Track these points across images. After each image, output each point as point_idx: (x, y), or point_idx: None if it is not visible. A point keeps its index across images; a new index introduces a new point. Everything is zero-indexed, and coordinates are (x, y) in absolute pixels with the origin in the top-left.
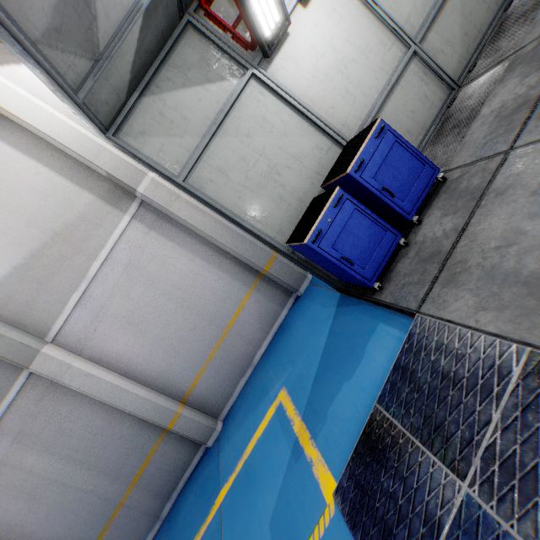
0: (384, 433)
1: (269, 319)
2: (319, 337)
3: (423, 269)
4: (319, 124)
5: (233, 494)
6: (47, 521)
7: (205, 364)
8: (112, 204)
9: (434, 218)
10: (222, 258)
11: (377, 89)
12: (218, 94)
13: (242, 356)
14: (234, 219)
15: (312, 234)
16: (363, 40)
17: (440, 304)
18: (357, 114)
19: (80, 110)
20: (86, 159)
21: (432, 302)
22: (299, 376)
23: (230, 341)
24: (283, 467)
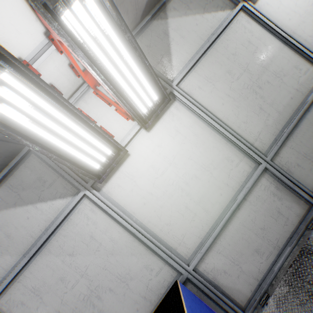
0: None
1: None
2: None
3: None
4: (150, 245)
5: None
6: None
7: None
8: None
9: None
10: None
11: (221, 205)
12: (48, 212)
13: None
14: None
15: None
16: (207, 156)
17: None
18: (196, 231)
19: None
20: None
21: None
22: None
23: None
24: None
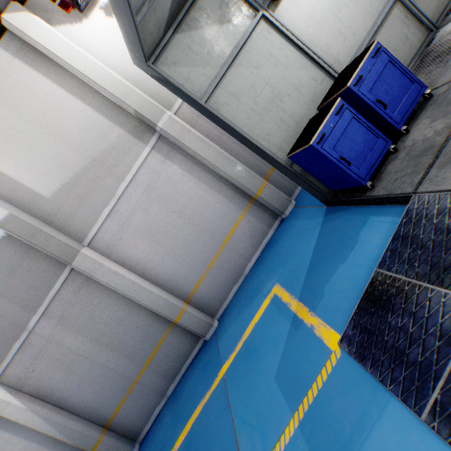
0: (387, 287)
1: (258, 237)
2: (308, 241)
3: (415, 163)
4: (315, 58)
5: (235, 366)
6: (79, 389)
7: (205, 272)
8: (137, 137)
9: (422, 125)
10: (221, 184)
11: (365, 31)
12: (234, 32)
13: (235, 267)
14: (244, 136)
15: (317, 137)
16: None
17: (437, 181)
18: (347, 51)
19: (135, 34)
20: (119, 99)
21: (429, 182)
22: (291, 272)
23: (226, 253)
24: (283, 336)
